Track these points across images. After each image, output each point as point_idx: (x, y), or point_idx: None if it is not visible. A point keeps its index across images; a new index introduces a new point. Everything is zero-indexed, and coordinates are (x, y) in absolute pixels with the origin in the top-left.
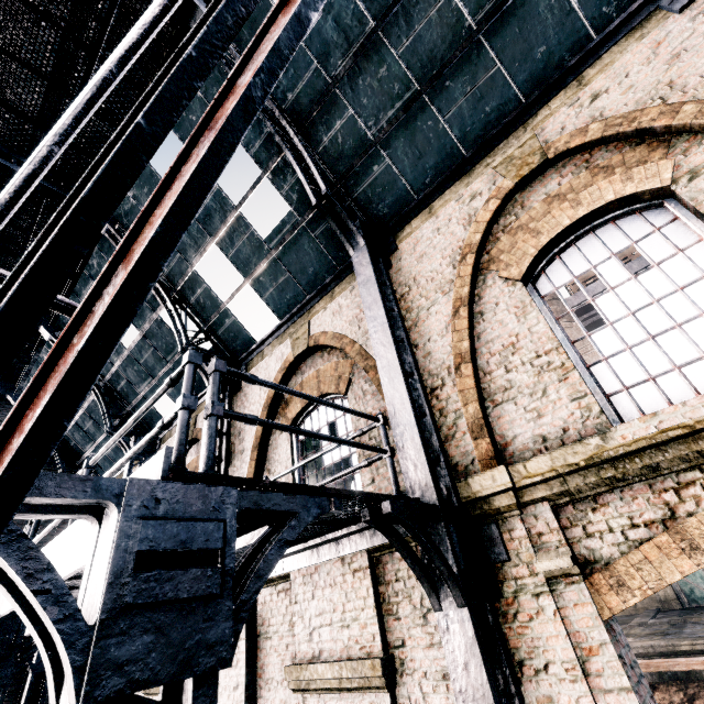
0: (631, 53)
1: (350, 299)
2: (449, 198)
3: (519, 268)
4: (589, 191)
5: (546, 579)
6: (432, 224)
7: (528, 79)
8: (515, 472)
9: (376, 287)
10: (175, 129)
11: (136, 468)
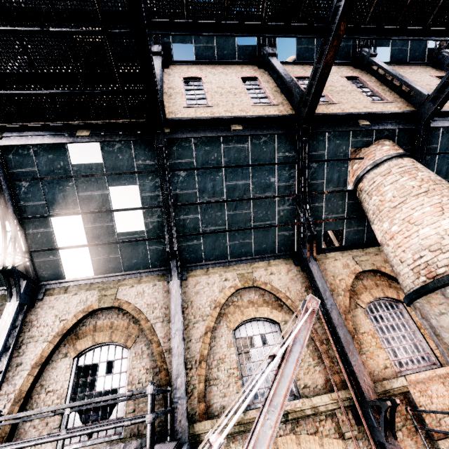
0: (283, 267)
1: (151, 290)
2: (216, 272)
3: (234, 325)
4: (261, 308)
5: None
6: (206, 279)
7: (257, 250)
8: (213, 423)
9: (181, 309)
10: (104, 150)
11: None
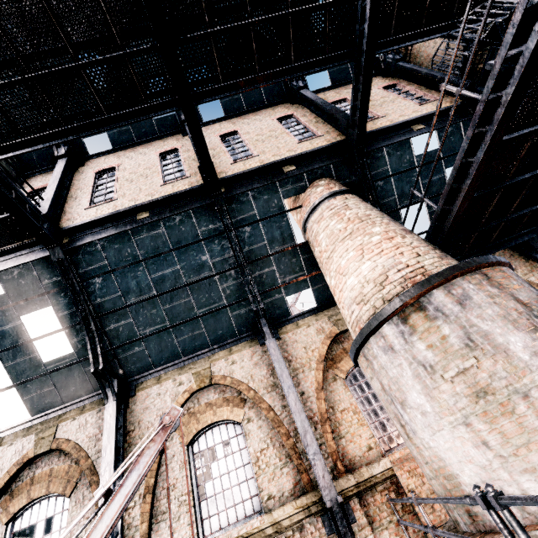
0: (246, 351)
1: (95, 419)
2: (170, 377)
3: (187, 439)
4: (220, 410)
5: None
6: (158, 389)
7: (214, 339)
8: None
9: (114, 437)
10: (3, 281)
11: None
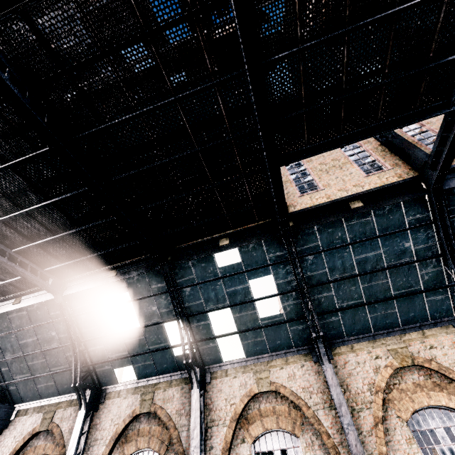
0: (444, 337)
1: (301, 372)
2: (363, 348)
3: (406, 415)
4: (434, 394)
5: None
6: (354, 357)
7: (405, 320)
8: None
9: (344, 399)
10: (241, 252)
11: (68, 409)
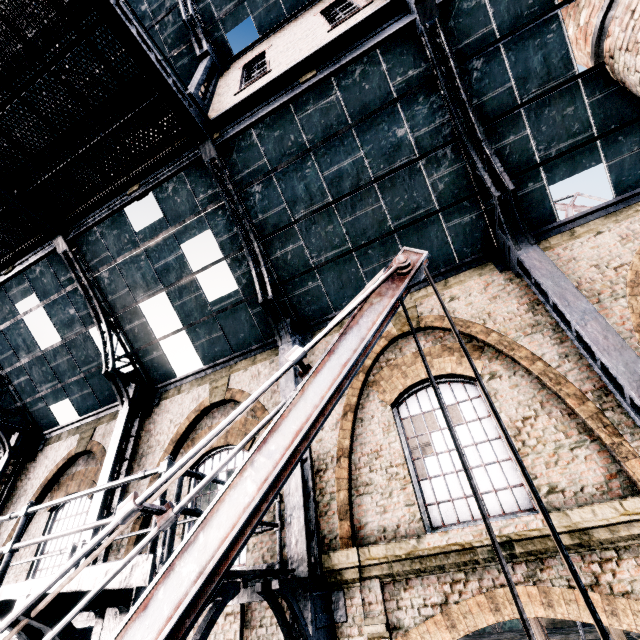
0: (474, 282)
1: (268, 370)
2: None
3: (391, 397)
4: (438, 361)
5: (368, 638)
6: None
7: None
8: (362, 553)
9: (293, 382)
10: (159, 201)
11: None
